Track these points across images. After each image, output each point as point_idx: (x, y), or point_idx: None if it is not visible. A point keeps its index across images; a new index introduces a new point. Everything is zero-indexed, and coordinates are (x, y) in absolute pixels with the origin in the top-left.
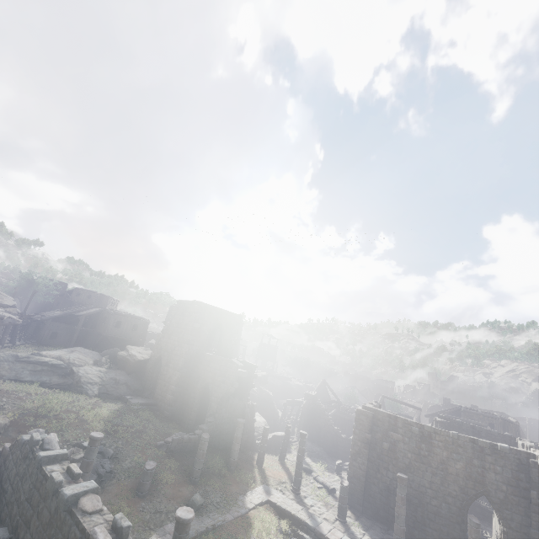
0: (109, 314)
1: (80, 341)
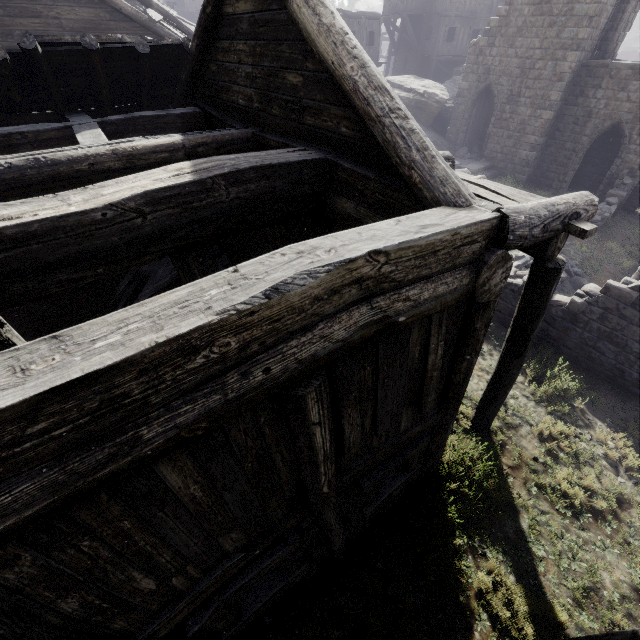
0: None
1: None
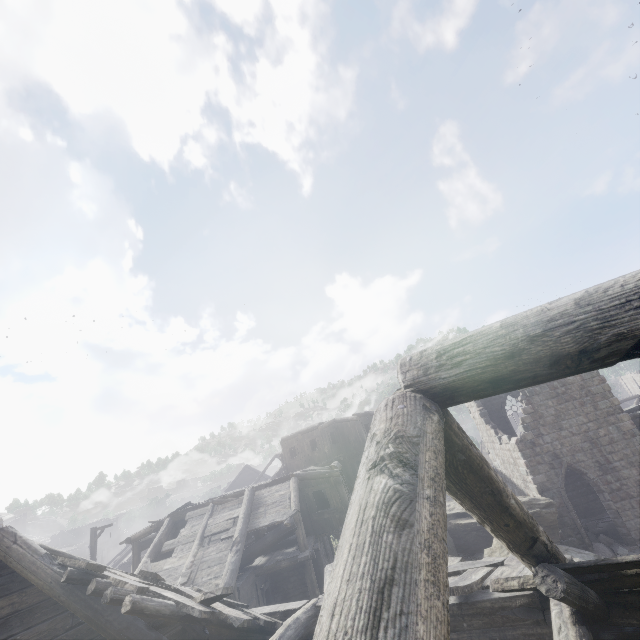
0: (330, 478)
1: (271, 599)
